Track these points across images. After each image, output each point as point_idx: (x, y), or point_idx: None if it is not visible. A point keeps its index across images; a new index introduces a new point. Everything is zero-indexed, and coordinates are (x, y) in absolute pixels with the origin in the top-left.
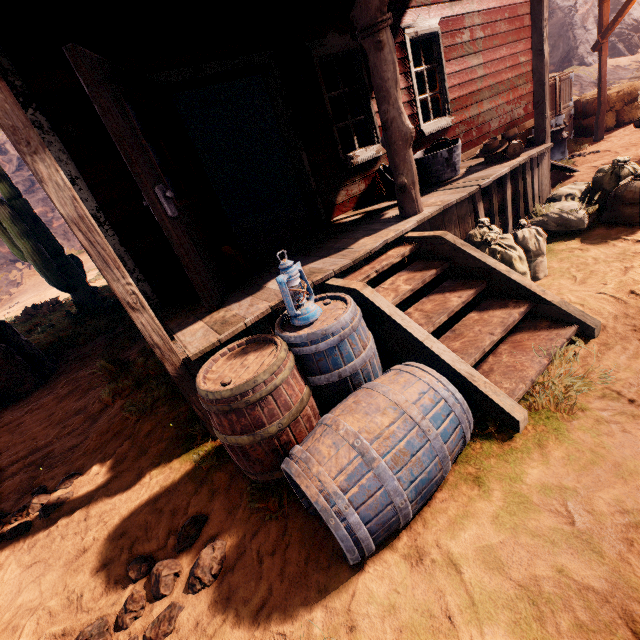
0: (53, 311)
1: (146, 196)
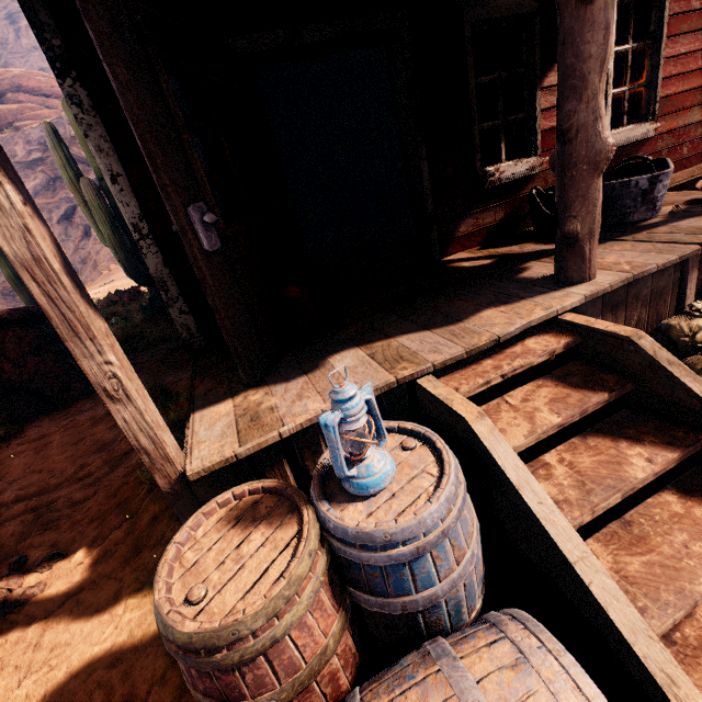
0: (133, 300)
1: (174, 219)
